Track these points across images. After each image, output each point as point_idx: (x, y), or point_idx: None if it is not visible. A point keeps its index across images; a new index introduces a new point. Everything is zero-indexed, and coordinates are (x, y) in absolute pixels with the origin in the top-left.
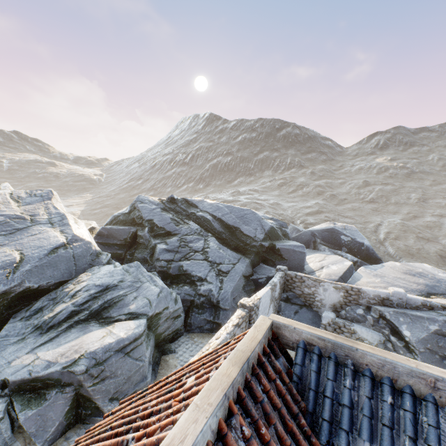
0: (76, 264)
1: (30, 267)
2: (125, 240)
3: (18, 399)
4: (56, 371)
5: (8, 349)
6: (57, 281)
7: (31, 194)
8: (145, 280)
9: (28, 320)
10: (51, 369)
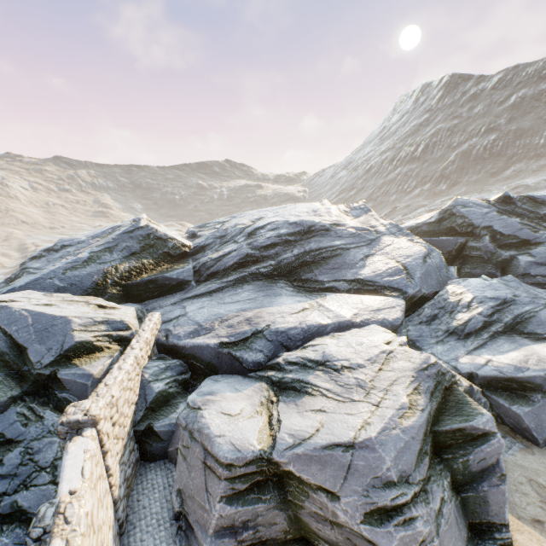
0: (439, 275)
1: (419, 275)
2: (449, 253)
3: (494, 394)
4: (539, 375)
5: (435, 348)
6: (434, 291)
7: (349, 207)
8: (545, 297)
9: (429, 325)
10: (530, 373)
